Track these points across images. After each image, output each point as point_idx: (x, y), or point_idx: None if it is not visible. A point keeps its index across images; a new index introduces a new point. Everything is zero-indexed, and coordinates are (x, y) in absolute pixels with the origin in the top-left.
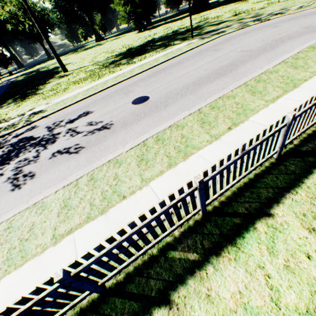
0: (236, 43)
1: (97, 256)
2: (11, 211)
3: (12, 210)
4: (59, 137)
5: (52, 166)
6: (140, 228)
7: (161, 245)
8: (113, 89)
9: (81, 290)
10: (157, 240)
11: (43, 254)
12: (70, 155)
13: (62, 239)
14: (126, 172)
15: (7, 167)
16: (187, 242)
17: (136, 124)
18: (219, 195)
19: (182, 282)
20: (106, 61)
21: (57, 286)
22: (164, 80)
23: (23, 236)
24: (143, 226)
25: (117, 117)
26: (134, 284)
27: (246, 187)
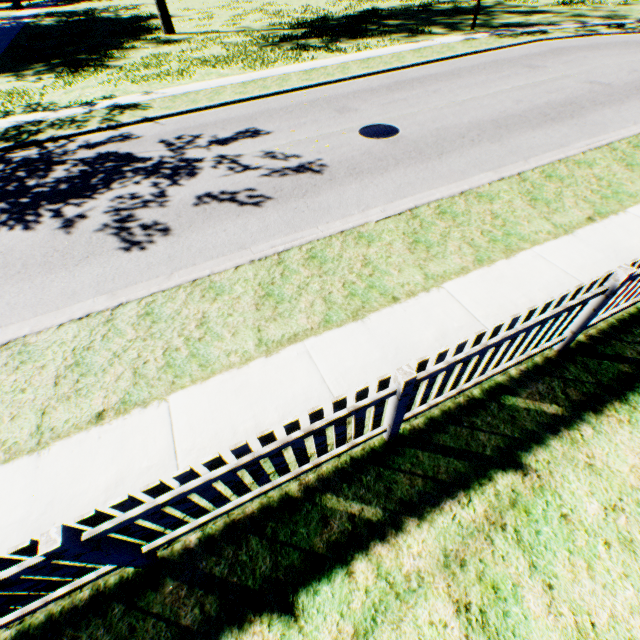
0: (576, 63)
1: (450, 362)
2: (135, 286)
3: (137, 285)
4: (202, 167)
5: (205, 220)
6: (514, 335)
7: (486, 385)
8: (305, 96)
9: (375, 423)
10: (495, 372)
11: (246, 366)
12: (241, 208)
13: (282, 348)
14: (387, 258)
15: (92, 204)
16: (537, 388)
17: (381, 175)
18: (597, 322)
19: (539, 442)
20: (271, 33)
21: (386, 394)
22: (425, 102)
23: (189, 333)
24: (519, 332)
25: (332, 155)
26: (448, 435)
27: (634, 322)
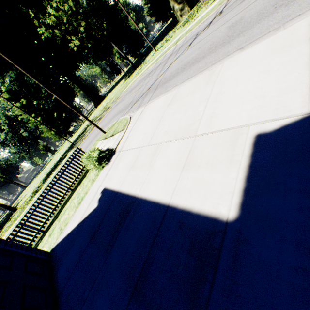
0: None
1: None
2: None
3: None
4: None
5: None
6: None
7: None
8: None
9: None
10: None
11: None
12: None
13: None
14: None
15: None
16: None
17: None
18: None
19: None
20: (37, 188)
21: None
22: None
23: None
24: None
25: None
26: None
27: None
